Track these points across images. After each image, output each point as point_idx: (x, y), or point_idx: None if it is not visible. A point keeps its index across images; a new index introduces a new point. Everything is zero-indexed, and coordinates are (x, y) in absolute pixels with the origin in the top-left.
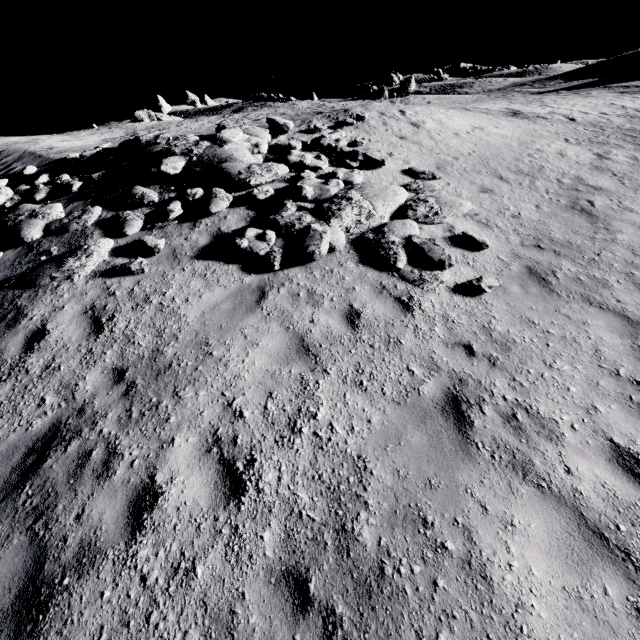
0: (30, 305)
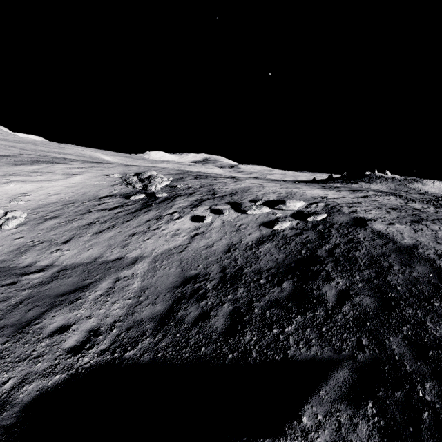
0: (407, 185)
